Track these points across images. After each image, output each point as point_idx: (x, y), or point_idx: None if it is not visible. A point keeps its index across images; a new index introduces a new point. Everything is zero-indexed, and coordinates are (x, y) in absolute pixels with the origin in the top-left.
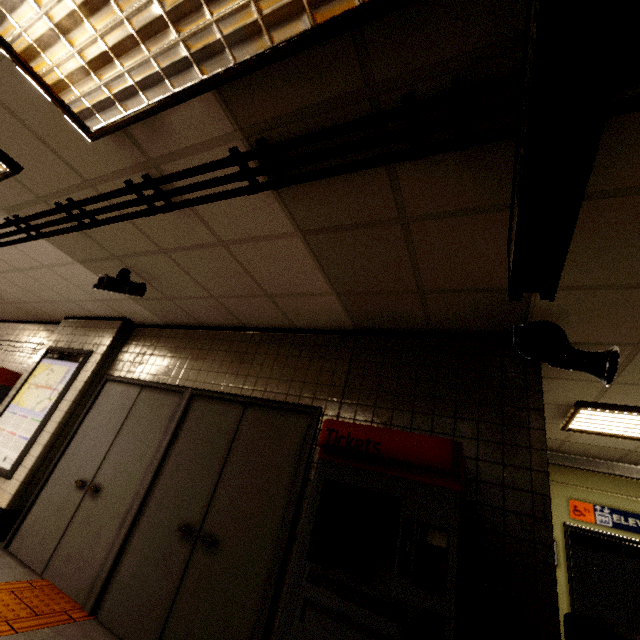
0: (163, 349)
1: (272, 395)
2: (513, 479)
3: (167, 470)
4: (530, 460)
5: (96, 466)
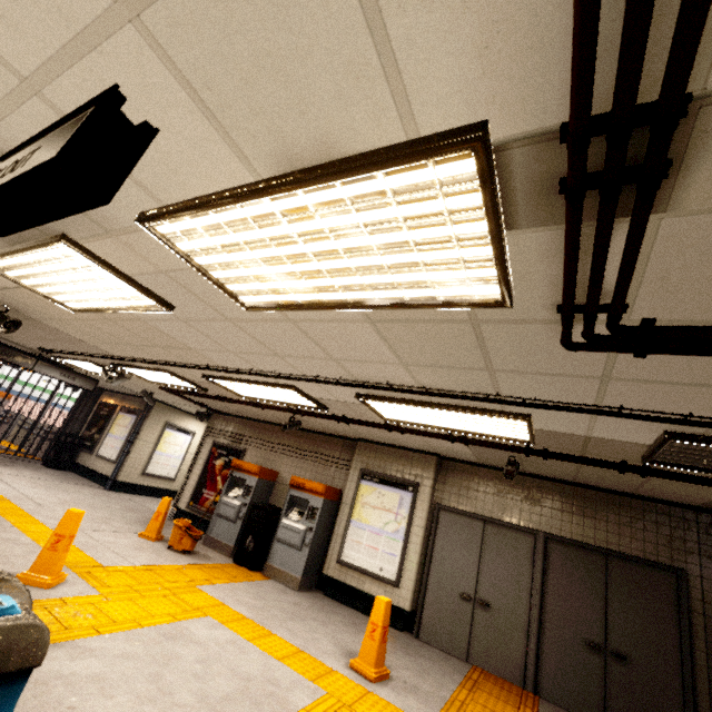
0: (488, 488)
1: (629, 550)
2: None
3: (550, 598)
4: None
5: (472, 584)
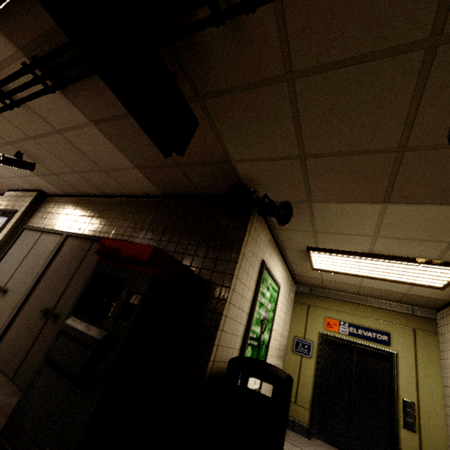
0: (59, 209)
1: (109, 235)
2: (215, 279)
3: (44, 279)
4: (227, 268)
5: (8, 278)
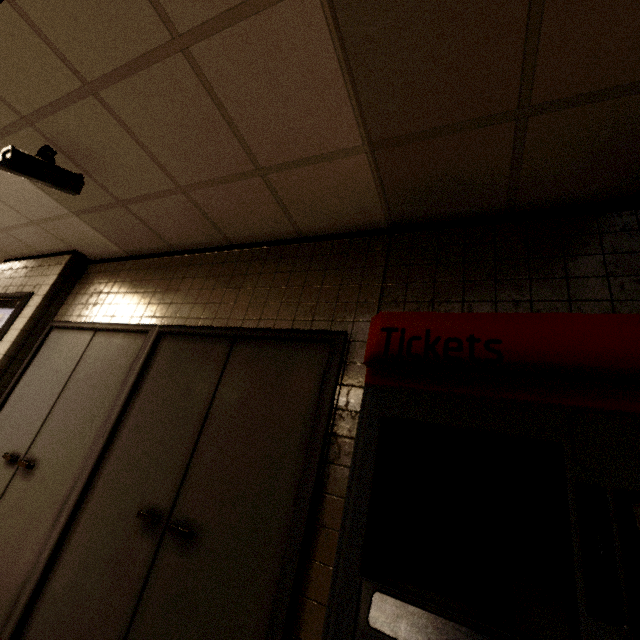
0: (123, 284)
1: (271, 323)
2: None
3: (124, 434)
4: None
5: (32, 434)
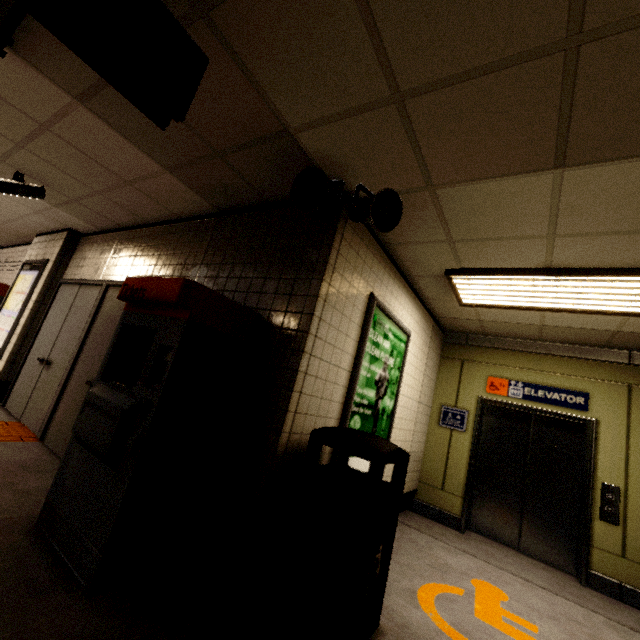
0: (96, 252)
1: None
2: (288, 322)
3: (87, 345)
4: (304, 305)
5: (50, 348)
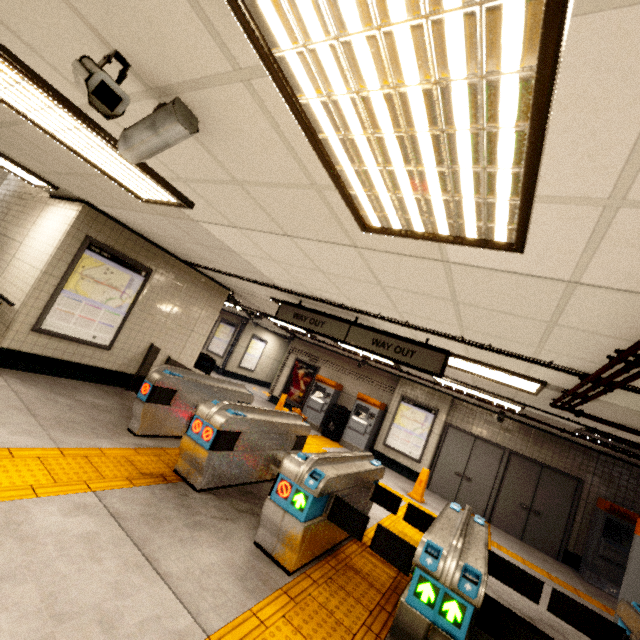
0: (481, 420)
1: (555, 466)
2: None
3: (506, 481)
4: None
5: (463, 468)
